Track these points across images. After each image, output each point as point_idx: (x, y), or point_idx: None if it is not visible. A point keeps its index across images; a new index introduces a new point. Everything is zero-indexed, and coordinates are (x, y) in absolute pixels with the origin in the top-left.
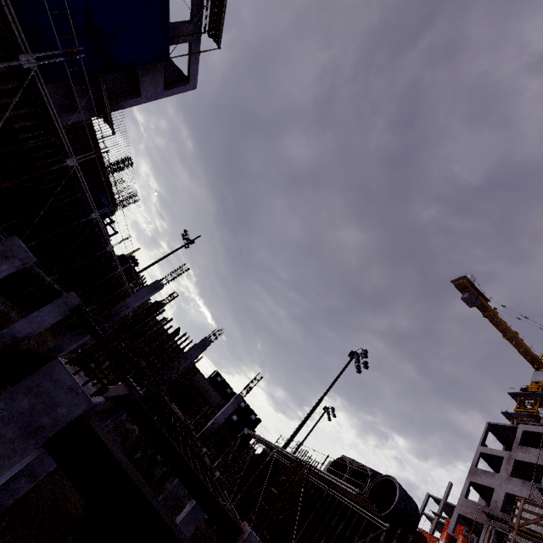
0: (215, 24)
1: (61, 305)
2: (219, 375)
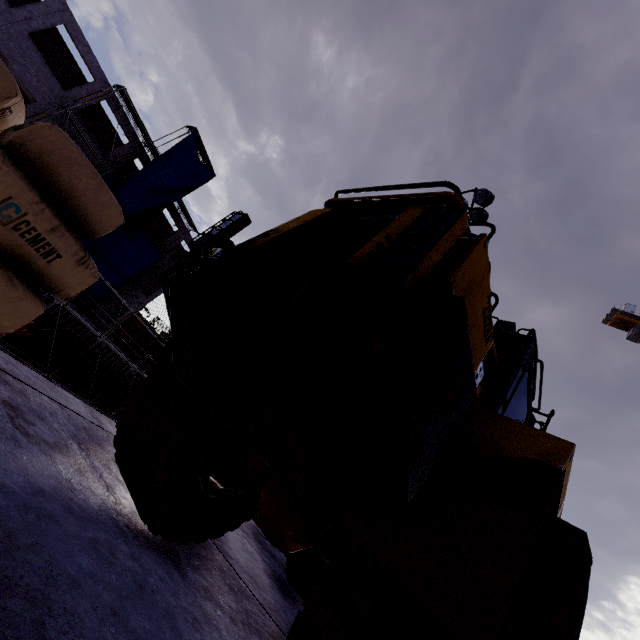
0: (192, 224)
1: None
2: None
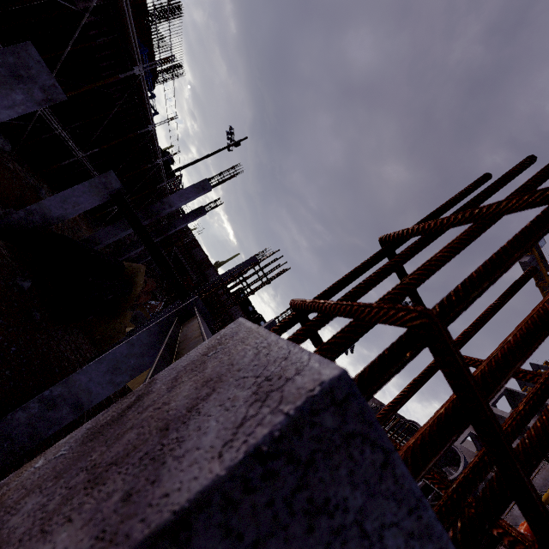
0: None
1: (99, 186)
2: (243, 292)
